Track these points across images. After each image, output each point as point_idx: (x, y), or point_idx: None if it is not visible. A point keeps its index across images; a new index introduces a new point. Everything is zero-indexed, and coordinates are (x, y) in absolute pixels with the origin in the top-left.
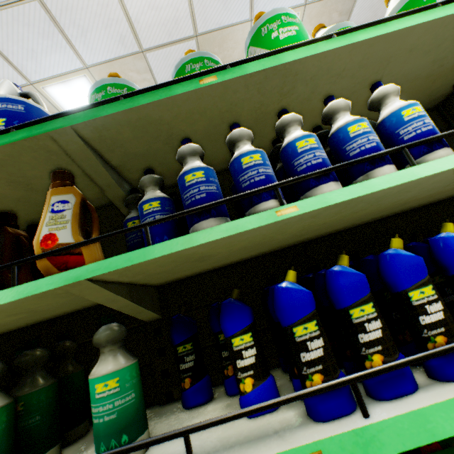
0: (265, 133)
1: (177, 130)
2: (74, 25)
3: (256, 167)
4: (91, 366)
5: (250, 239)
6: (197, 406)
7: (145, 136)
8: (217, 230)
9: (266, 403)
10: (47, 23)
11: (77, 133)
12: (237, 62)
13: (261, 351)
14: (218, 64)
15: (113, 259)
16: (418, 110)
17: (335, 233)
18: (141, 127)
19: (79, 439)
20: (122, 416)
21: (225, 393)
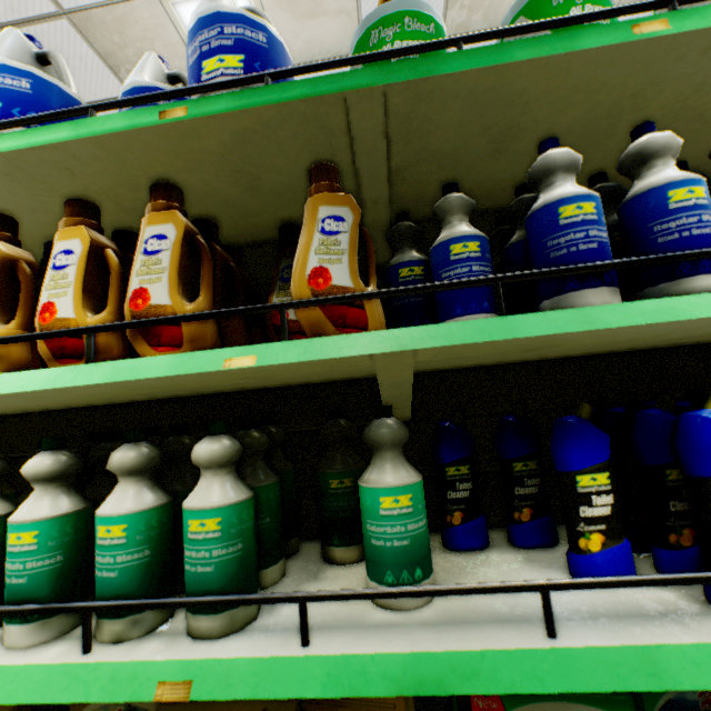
0: None
1: (528, 120)
2: None
3: (697, 211)
4: (320, 467)
5: (649, 332)
6: (469, 550)
7: (473, 123)
8: (634, 309)
9: (675, 577)
10: None
11: (384, 99)
12: None
13: (617, 501)
14: None
15: (452, 327)
16: None
17: (710, 344)
18: (481, 104)
19: (294, 555)
20: (415, 545)
21: (504, 542)
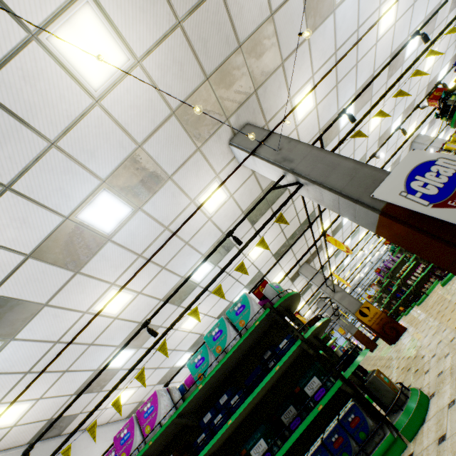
0: None
1: None
2: None
3: None
4: None
5: None
6: None
7: None
8: None
9: None
10: None
11: None
12: None
13: None
14: None
15: None
16: None
17: None
18: None
19: None
20: None
21: None
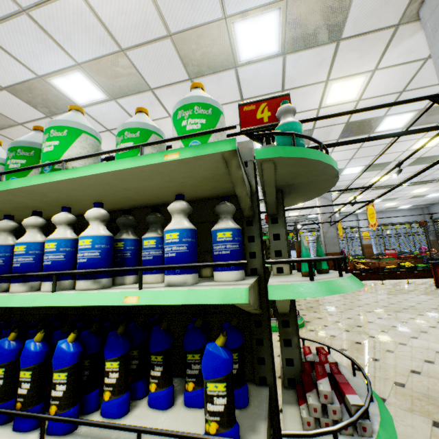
0: (68, 206)
1: None
2: (59, 32)
3: None
4: None
5: None
6: None
7: None
8: None
9: None
10: (37, 31)
11: None
12: (3, 172)
13: None
14: (33, 150)
15: None
16: (87, 243)
17: None
18: None
19: None
20: None
21: None
